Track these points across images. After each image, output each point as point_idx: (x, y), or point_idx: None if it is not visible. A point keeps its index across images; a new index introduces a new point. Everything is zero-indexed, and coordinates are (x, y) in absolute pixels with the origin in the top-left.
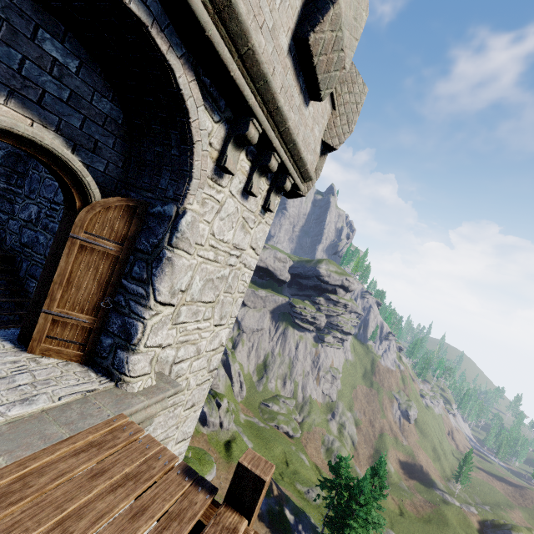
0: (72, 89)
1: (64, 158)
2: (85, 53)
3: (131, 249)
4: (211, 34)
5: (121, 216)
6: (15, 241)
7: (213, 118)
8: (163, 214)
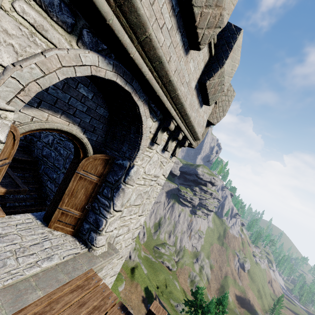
0: (88, 106)
1: (80, 137)
2: (96, 90)
3: (104, 180)
4: (159, 93)
5: (101, 163)
6: (39, 153)
7: (153, 120)
8: (122, 165)
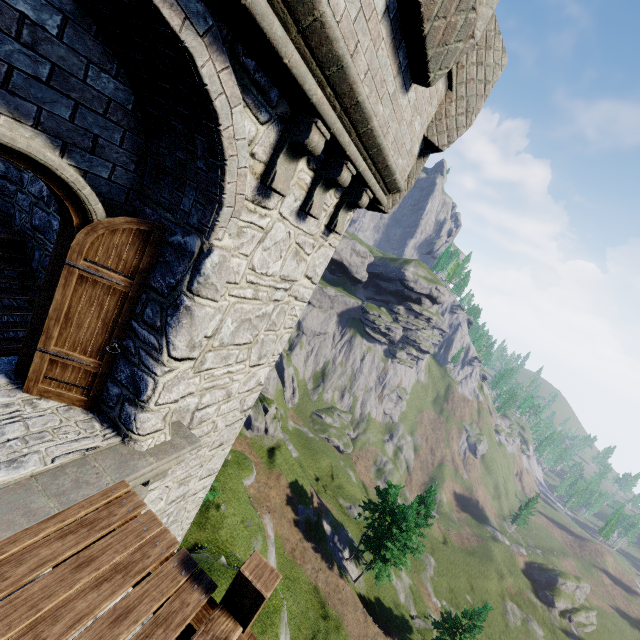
0: (53, 62)
1: (49, 165)
2: (70, 3)
3: (143, 285)
4: (250, 2)
5: (131, 242)
6: (25, 221)
7: (258, 117)
8: (183, 246)
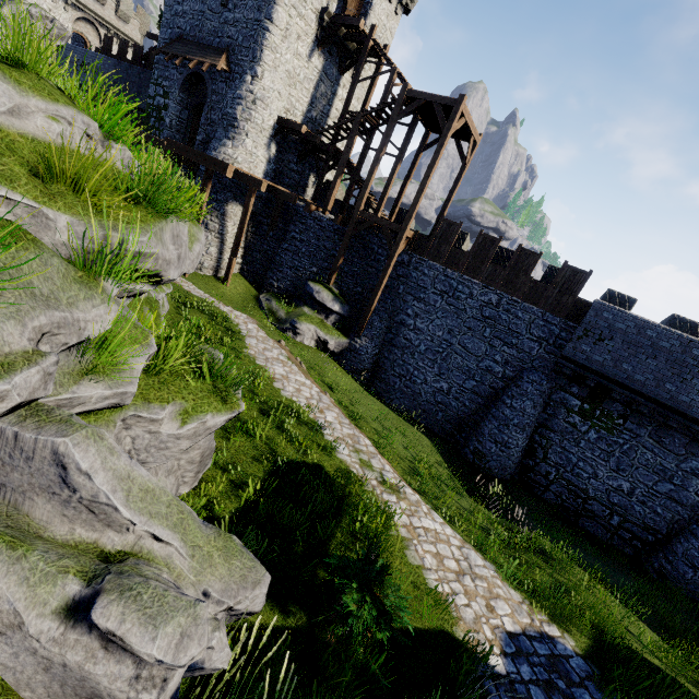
0: None
1: None
2: None
3: (360, 14)
4: None
5: (358, 4)
6: None
7: None
8: (368, 2)
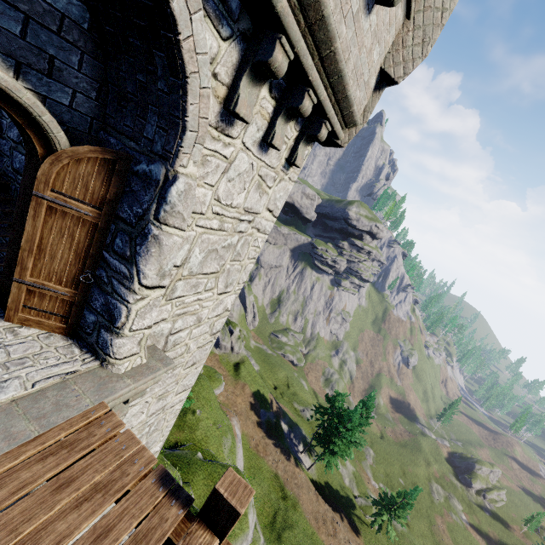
0: None
1: (2, 86)
2: None
3: (112, 215)
4: None
5: (96, 172)
6: (7, 165)
7: (219, 31)
8: (148, 175)
